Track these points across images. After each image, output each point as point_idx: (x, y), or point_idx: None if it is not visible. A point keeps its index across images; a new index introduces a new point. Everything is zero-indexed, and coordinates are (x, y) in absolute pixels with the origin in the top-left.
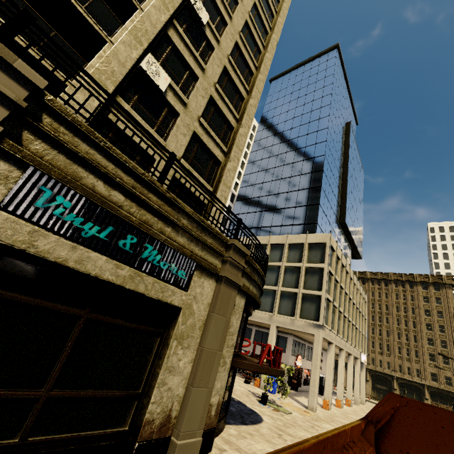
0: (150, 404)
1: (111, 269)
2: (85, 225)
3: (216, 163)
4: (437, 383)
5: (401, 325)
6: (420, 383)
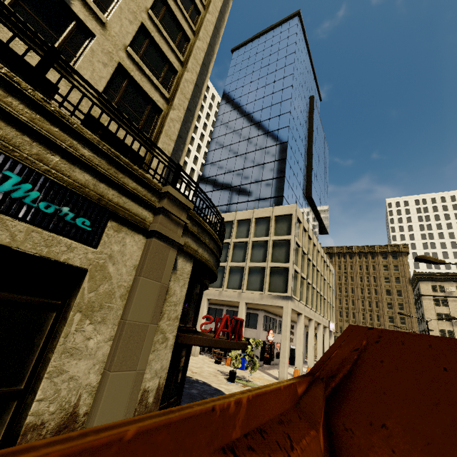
0: (34, 403)
1: None
2: None
3: (156, 111)
4: None
5: (365, 293)
6: None
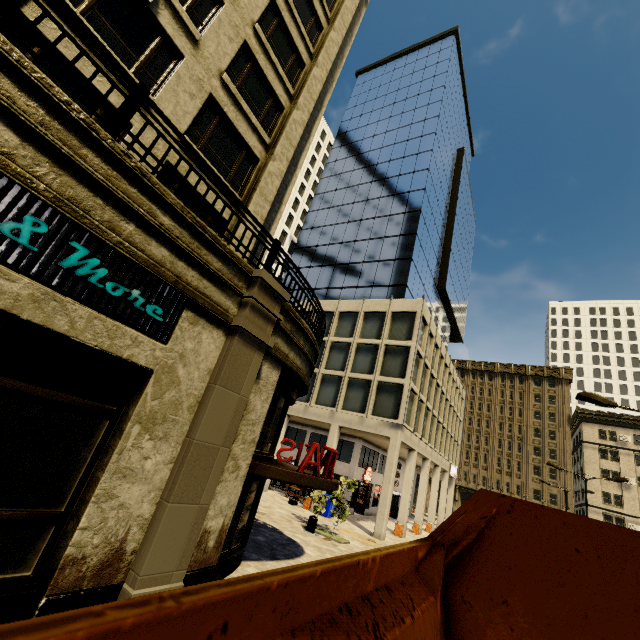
0: (76, 531)
1: None
2: None
3: (251, 160)
4: (539, 502)
5: (504, 430)
6: None
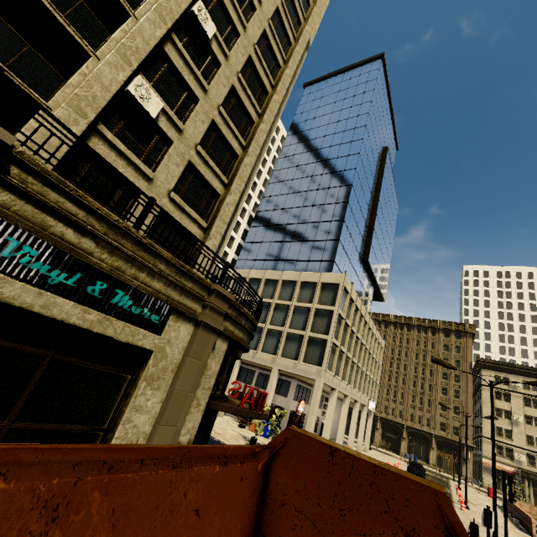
0: (113, 439)
1: (78, 314)
2: (52, 273)
3: (214, 195)
4: (445, 433)
5: (418, 373)
6: (428, 432)
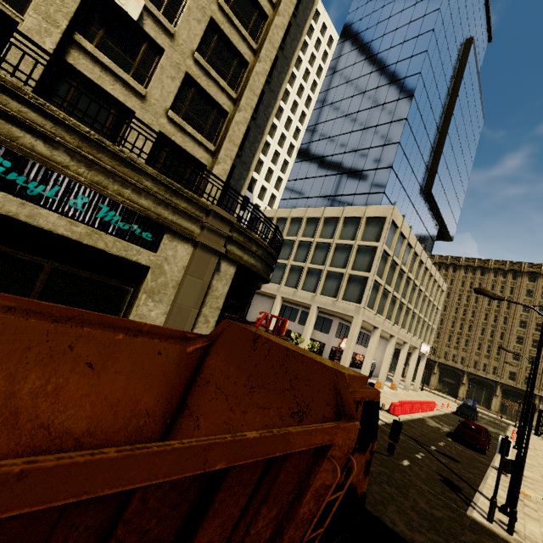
0: None
1: (65, 226)
2: (29, 184)
3: (222, 114)
4: (514, 382)
5: (489, 320)
6: (493, 380)
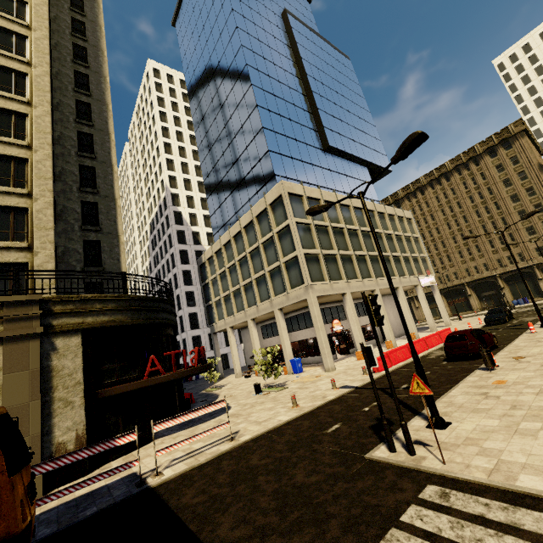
0: None
1: None
2: None
3: (23, 212)
4: None
5: (483, 215)
6: (526, 267)
